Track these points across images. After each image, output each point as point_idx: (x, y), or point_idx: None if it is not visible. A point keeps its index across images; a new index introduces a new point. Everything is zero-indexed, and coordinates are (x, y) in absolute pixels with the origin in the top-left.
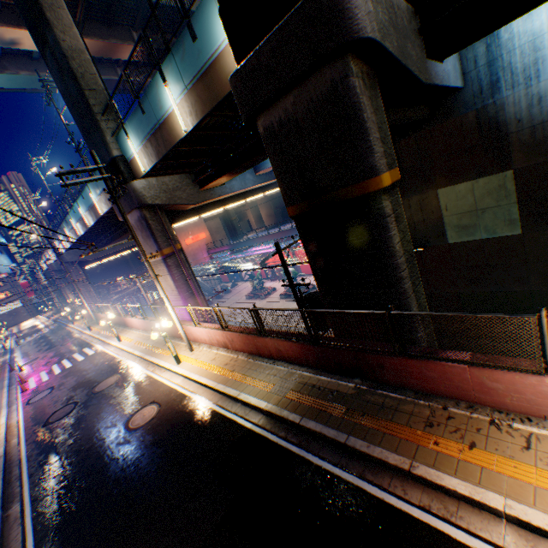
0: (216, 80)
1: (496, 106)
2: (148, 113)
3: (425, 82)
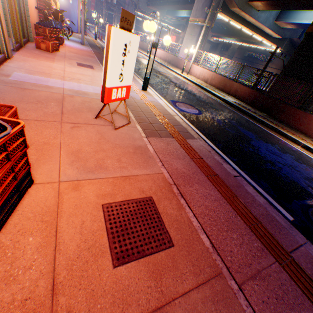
0: None
1: None
2: None
3: None
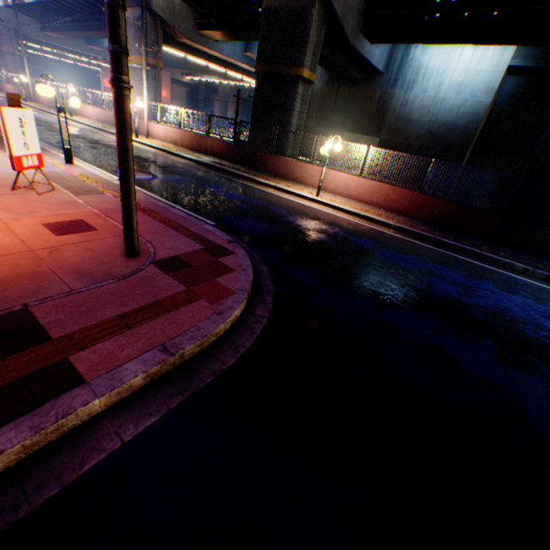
0: None
1: (390, 96)
2: None
3: (351, 44)
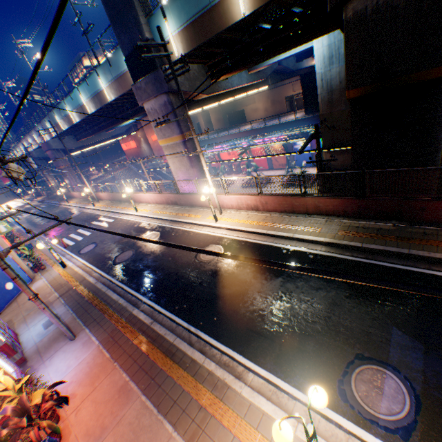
0: None
1: None
2: None
3: None
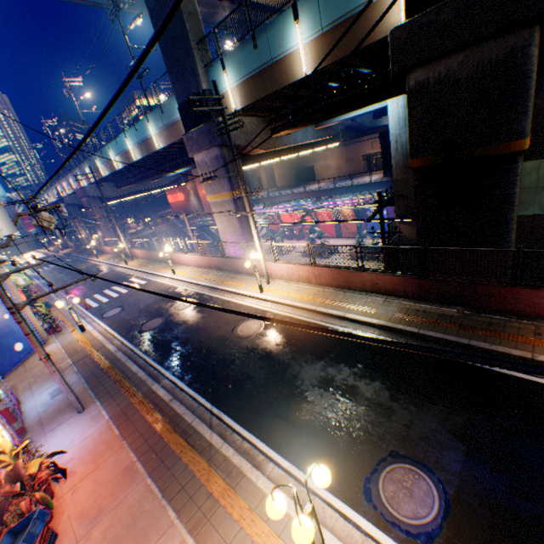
0: (362, 27)
1: None
2: (261, 49)
3: None
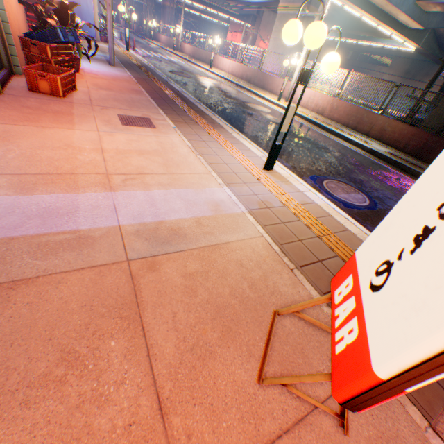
0: None
1: None
2: None
3: None
